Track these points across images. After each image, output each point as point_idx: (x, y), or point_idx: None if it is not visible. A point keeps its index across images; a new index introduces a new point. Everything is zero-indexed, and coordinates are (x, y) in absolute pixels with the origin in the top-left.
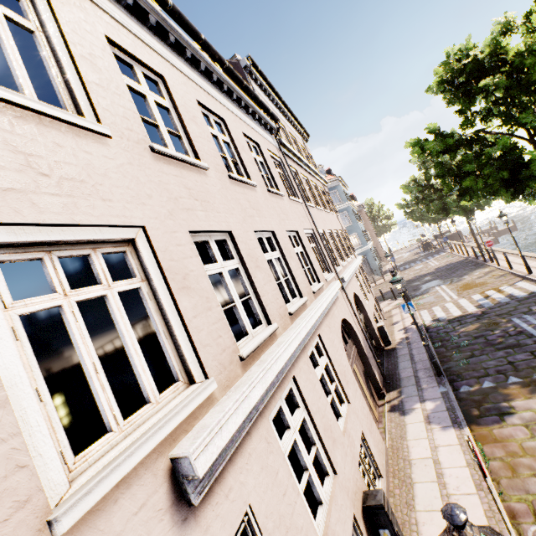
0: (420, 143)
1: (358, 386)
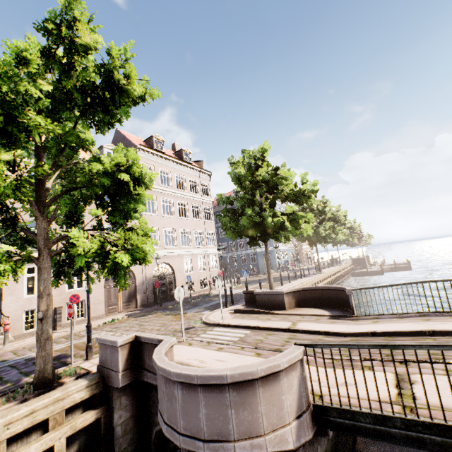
0: (222, 197)
1: (103, 289)
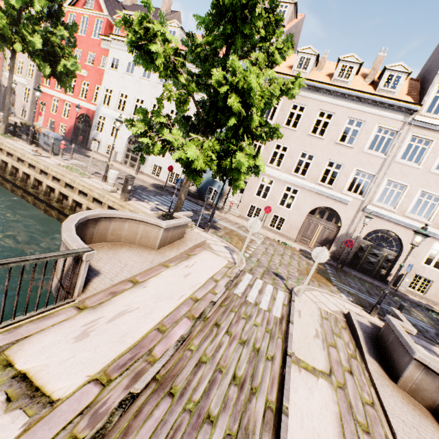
0: None
1: (303, 219)
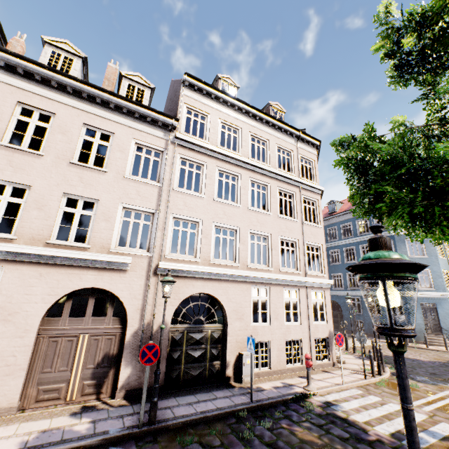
0: None
1: (32, 338)
